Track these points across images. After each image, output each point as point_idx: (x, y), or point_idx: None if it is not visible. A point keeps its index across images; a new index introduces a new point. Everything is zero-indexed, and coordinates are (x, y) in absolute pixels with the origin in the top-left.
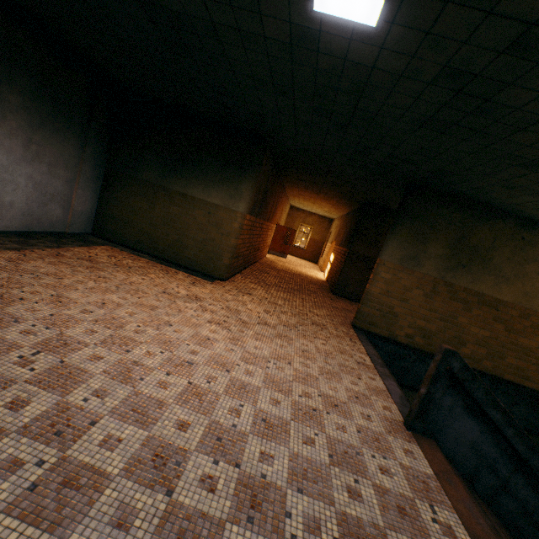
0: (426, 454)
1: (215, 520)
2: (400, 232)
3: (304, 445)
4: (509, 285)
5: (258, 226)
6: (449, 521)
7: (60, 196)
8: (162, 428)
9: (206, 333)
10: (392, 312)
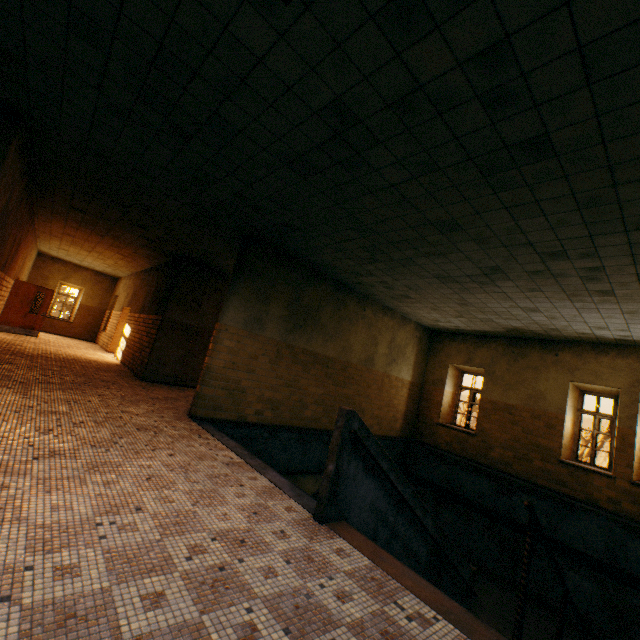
0: (352, 542)
1: None
2: (242, 291)
3: None
4: (334, 341)
5: None
6: (415, 607)
7: None
8: None
9: None
10: (240, 387)
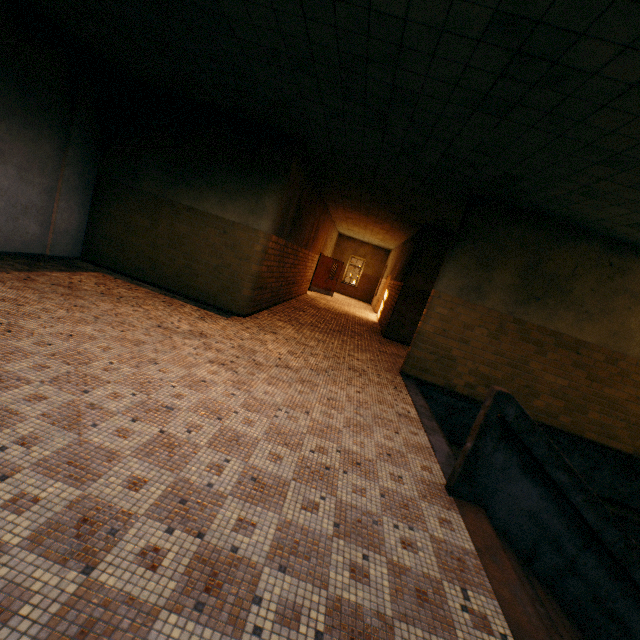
0: (469, 525)
1: (146, 606)
2: (460, 257)
3: (302, 511)
4: (594, 322)
5: (292, 253)
6: (485, 610)
7: (35, 209)
8: (104, 486)
9: (203, 375)
10: (450, 355)
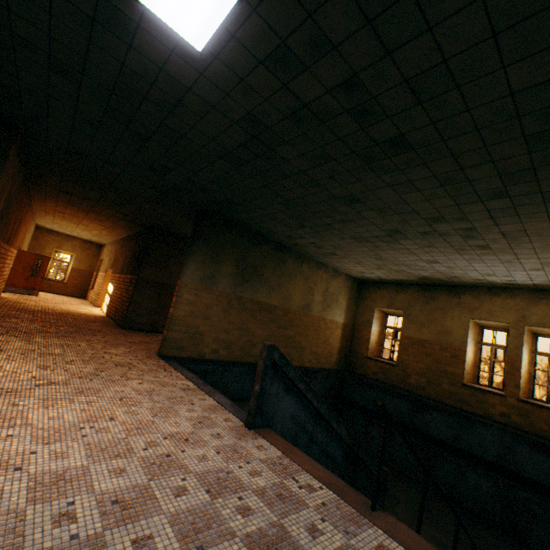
0: (271, 441)
1: None
2: (198, 254)
3: (179, 499)
4: (276, 292)
5: None
6: (307, 481)
7: None
8: None
9: None
10: (199, 331)
